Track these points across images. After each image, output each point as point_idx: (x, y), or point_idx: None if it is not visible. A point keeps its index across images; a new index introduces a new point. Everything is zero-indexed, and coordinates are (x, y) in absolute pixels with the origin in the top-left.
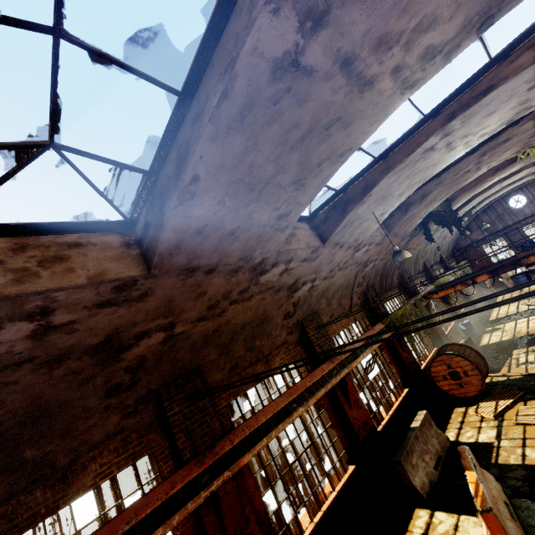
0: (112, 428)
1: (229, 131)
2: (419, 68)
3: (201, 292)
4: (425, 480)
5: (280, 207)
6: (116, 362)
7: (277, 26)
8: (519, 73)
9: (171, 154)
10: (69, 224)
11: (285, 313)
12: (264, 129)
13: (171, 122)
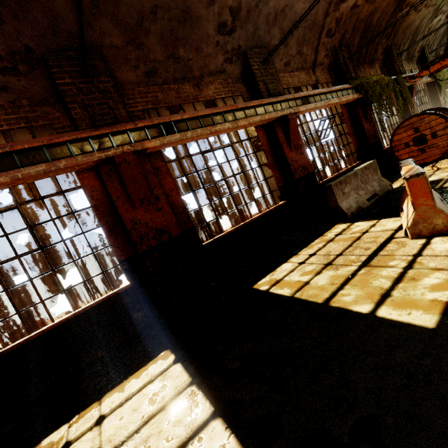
0: None
1: None
2: None
3: None
4: (354, 205)
5: None
6: None
7: None
8: None
9: None
10: None
11: (219, 21)
12: None
13: None
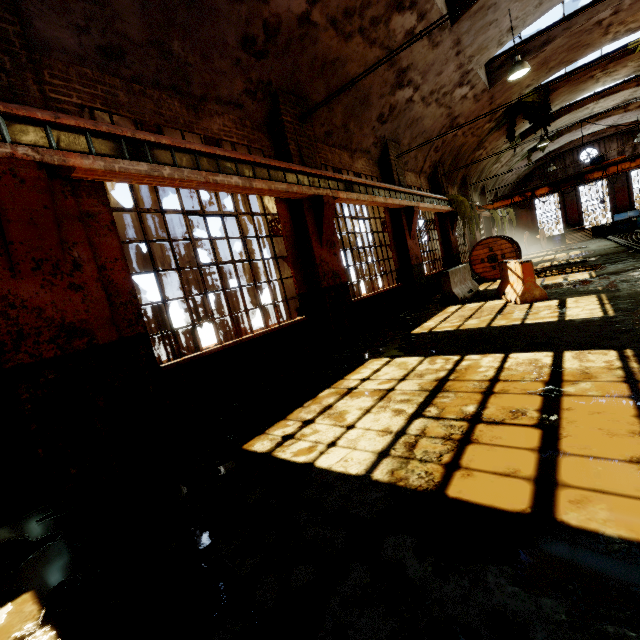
0: (235, 94)
1: None
2: None
3: None
4: (461, 293)
5: None
6: None
7: None
8: None
9: None
10: None
11: (381, 111)
12: None
13: None
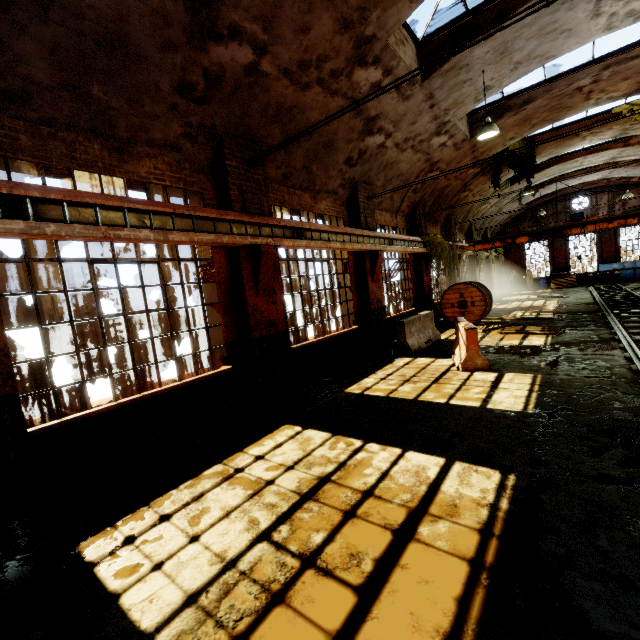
0: (171, 138)
1: None
2: None
3: (306, 26)
4: (416, 344)
5: None
6: (201, 49)
7: None
8: None
9: None
10: None
11: (349, 155)
12: None
13: None
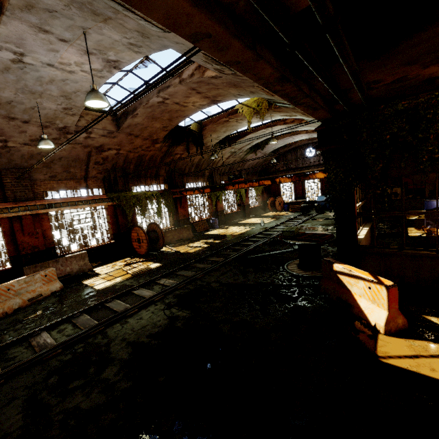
0: None
1: None
2: None
3: None
4: None
5: None
6: None
7: None
8: (1, 20)
9: None
10: None
11: None
12: None
13: None
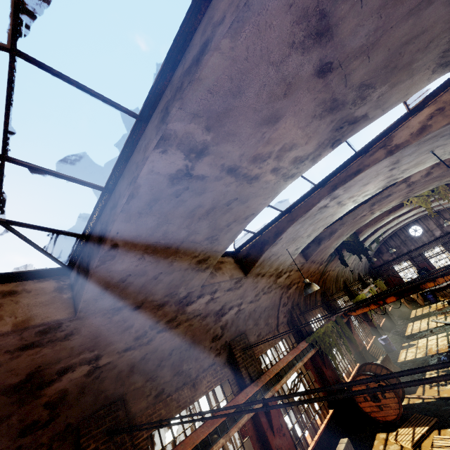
0: None
1: (140, 215)
2: (293, 168)
3: (128, 326)
4: None
5: (198, 255)
6: (36, 398)
7: (167, 158)
8: (377, 163)
9: (97, 227)
10: (10, 274)
11: (213, 335)
12: (172, 211)
13: (98, 205)
